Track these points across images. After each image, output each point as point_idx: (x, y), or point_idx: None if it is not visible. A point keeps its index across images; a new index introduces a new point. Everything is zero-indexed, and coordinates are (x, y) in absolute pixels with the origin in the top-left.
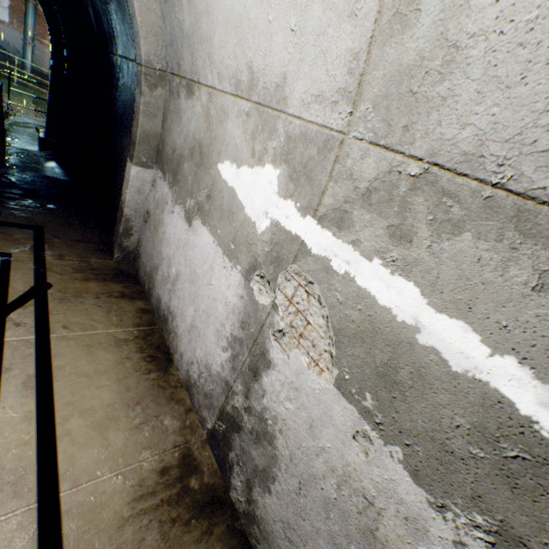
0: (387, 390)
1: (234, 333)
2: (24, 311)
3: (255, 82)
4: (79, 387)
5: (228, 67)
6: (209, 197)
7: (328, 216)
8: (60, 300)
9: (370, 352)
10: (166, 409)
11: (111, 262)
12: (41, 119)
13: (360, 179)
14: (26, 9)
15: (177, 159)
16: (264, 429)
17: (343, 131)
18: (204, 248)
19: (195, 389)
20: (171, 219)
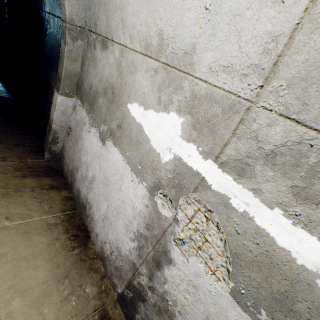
0: (283, 314)
1: (140, 230)
2: None
3: (164, 47)
4: (19, 270)
5: (139, 31)
6: (120, 127)
7: (229, 164)
8: (3, 195)
9: (266, 279)
10: (87, 279)
11: (42, 161)
12: None
13: (265, 142)
14: None
15: (93, 94)
16: (165, 307)
17: (251, 100)
18: (115, 163)
19: (107, 261)
20: (88, 136)
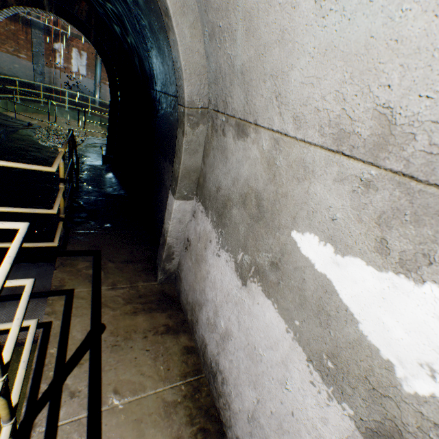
0: None
1: None
2: (79, 371)
3: (395, 139)
4: None
5: (319, 110)
6: (275, 266)
7: None
8: (112, 348)
9: None
10: None
11: (155, 284)
12: (104, 138)
13: None
14: (95, 63)
15: (223, 200)
16: None
17: None
18: (269, 327)
19: None
20: (217, 262)
